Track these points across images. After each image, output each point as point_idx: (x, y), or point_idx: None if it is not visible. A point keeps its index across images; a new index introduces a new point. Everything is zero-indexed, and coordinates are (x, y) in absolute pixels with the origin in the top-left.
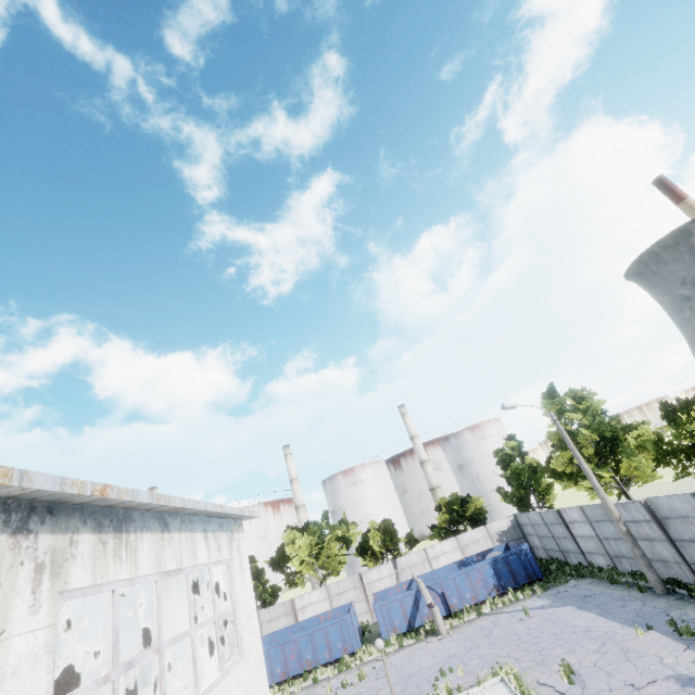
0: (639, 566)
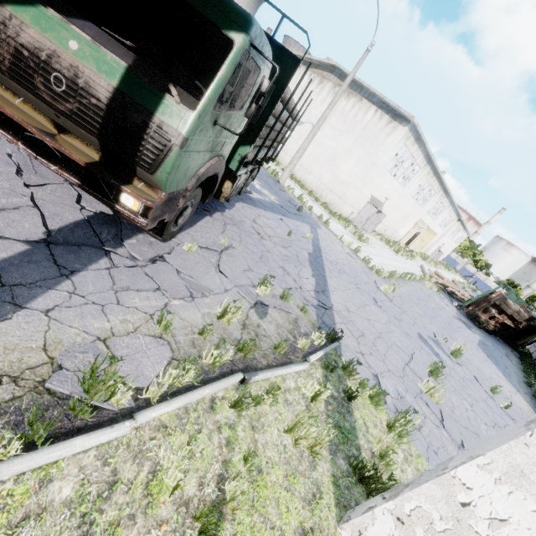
0: None
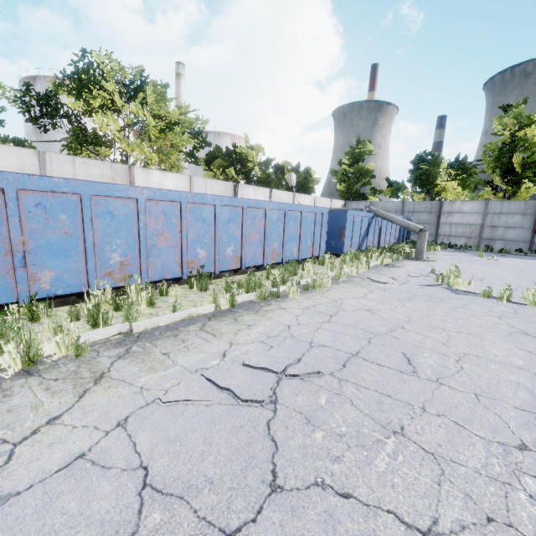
0: (517, 246)
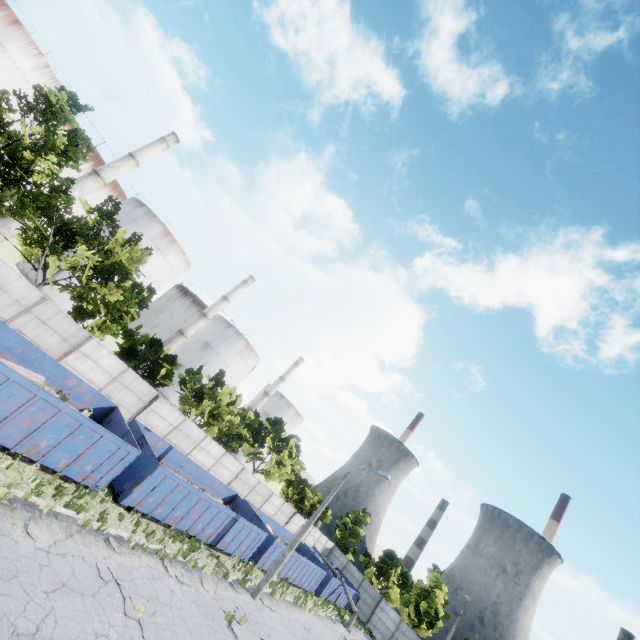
0: None
